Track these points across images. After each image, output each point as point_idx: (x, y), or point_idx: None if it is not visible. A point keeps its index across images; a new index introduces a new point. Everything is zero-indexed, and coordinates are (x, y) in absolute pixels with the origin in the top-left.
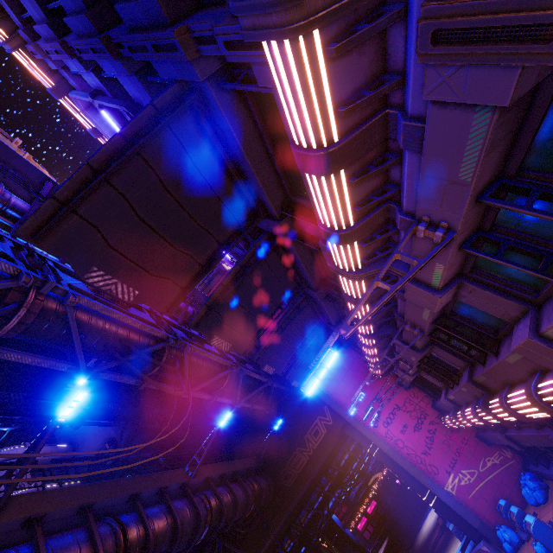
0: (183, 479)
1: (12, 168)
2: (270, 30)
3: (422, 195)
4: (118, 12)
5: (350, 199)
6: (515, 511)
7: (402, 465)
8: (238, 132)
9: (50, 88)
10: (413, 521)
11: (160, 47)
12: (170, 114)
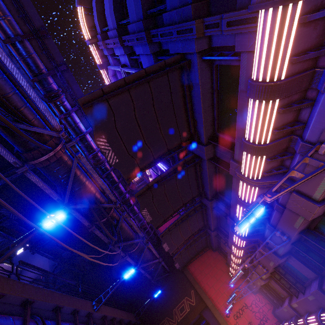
0: (90, 309)
1: (71, 89)
2: (274, 0)
3: None
4: (163, 17)
5: (273, 123)
6: None
7: None
8: (202, 86)
9: (99, 64)
10: None
11: (180, 32)
12: (172, 66)
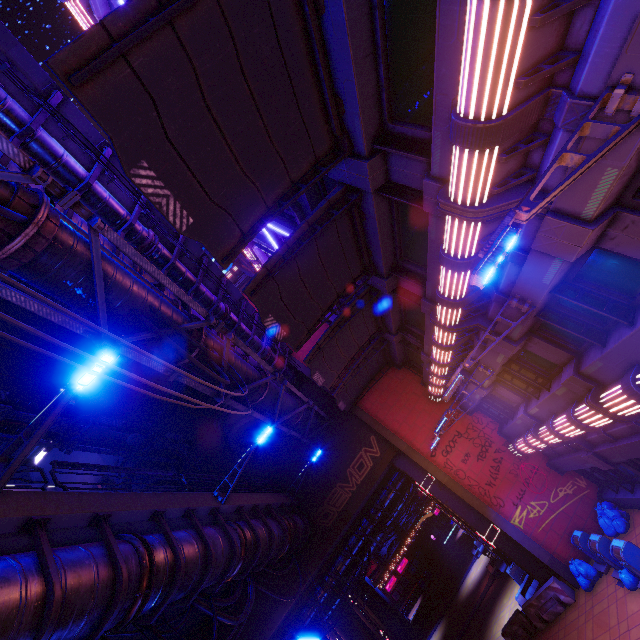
0: (213, 503)
1: (8, 61)
2: None
3: (637, 31)
4: None
5: (519, 60)
6: (597, 539)
7: (463, 497)
8: None
9: None
10: (453, 575)
11: None
12: None
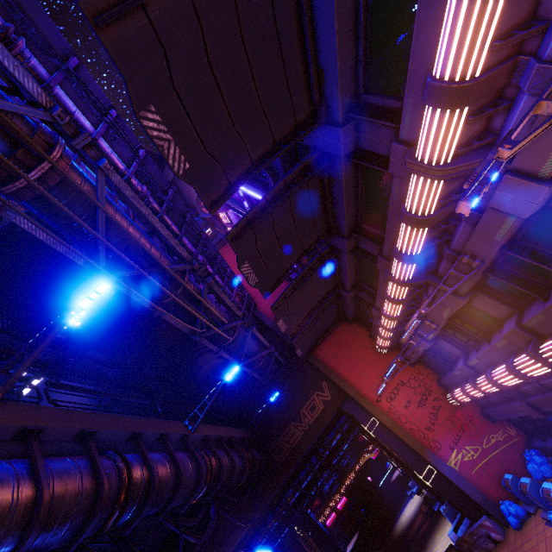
0: (184, 431)
1: (34, 28)
2: None
3: None
4: None
5: (496, 23)
6: (527, 482)
7: (404, 439)
8: None
9: None
10: (388, 513)
11: None
12: None
